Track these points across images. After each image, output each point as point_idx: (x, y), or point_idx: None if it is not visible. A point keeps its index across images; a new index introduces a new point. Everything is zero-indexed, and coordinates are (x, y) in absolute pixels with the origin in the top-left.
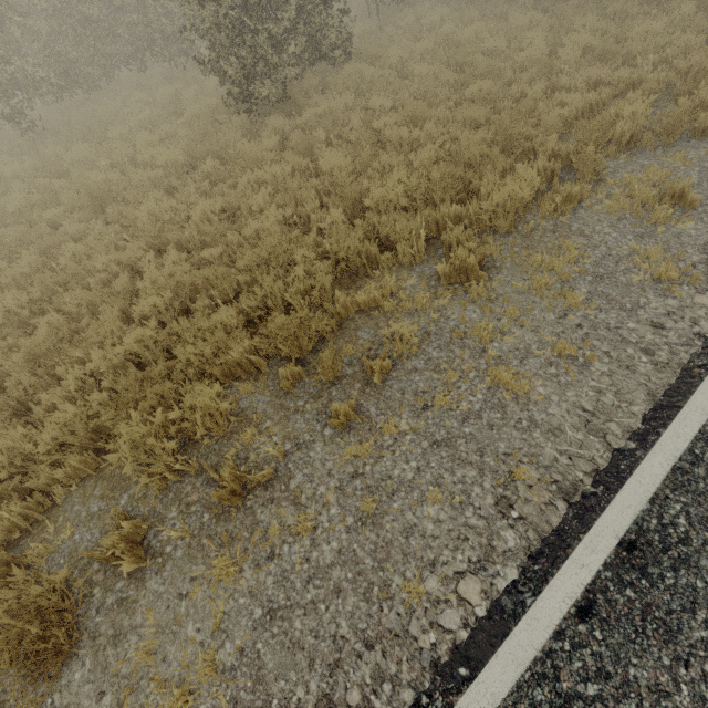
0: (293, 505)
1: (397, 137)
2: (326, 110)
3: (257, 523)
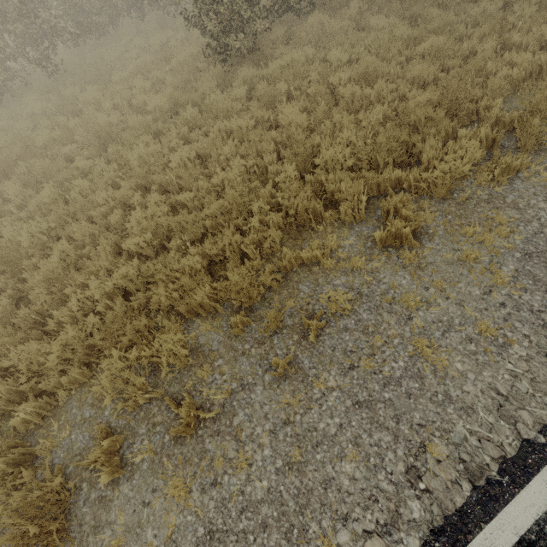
0: (235, 440)
1: (350, 94)
2: (289, 62)
3: (205, 451)
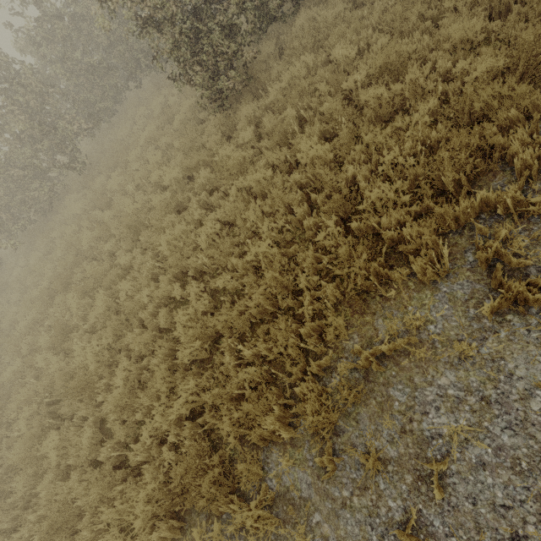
0: None
1: (375, 99)
2: (289, 81)
3: None
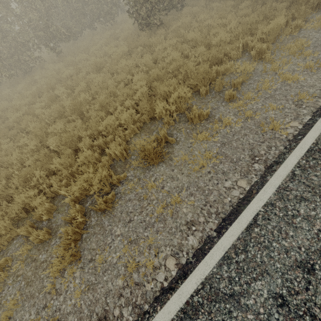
0: (219, 121)
1: (216, 24)
2: (181, 24)
3: (207, 128)
